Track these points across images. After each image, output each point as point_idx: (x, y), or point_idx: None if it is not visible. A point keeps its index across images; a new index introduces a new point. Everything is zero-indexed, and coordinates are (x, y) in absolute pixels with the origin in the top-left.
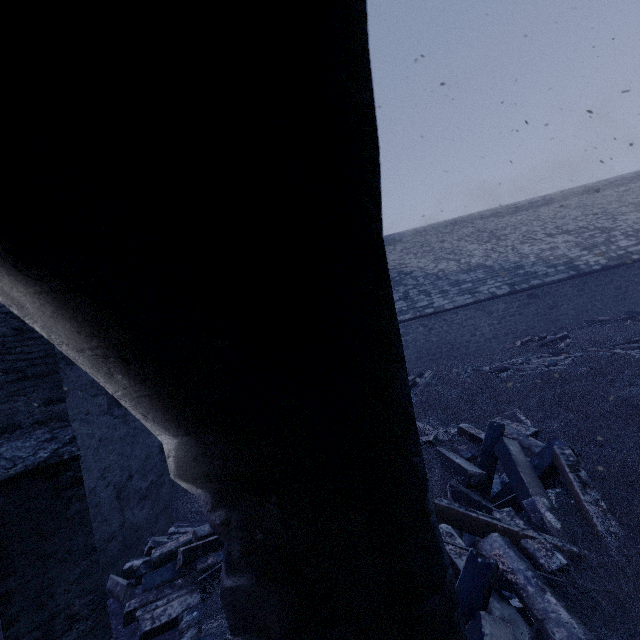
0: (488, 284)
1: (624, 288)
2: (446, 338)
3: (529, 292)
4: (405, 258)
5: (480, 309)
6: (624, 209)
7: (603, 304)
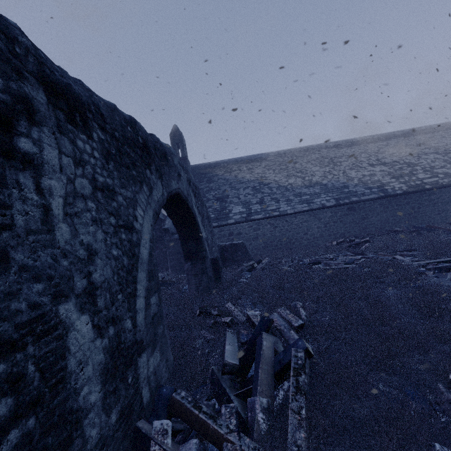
0: (321, 197)
1: (416, 208)
2: (286, 234)
3: (349, 206)
4: (266, 172)
5: (313, 215)
6: (427, 150)
7: (400, 219)
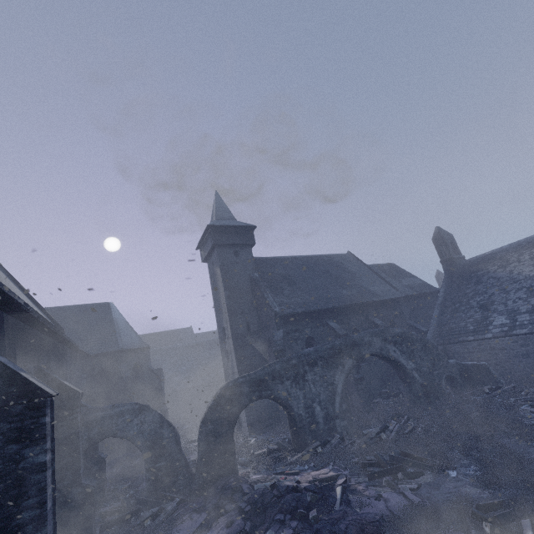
0: None
1: None
2: None
3: None
4: None
5: None
6: None
7: None
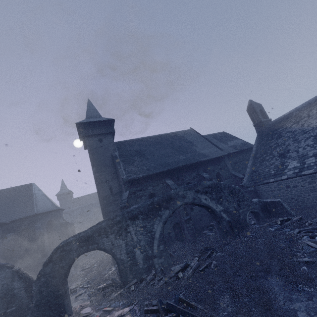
0: None
1: None
2: None
3: None
4: None
5: None
6: None
7: None
